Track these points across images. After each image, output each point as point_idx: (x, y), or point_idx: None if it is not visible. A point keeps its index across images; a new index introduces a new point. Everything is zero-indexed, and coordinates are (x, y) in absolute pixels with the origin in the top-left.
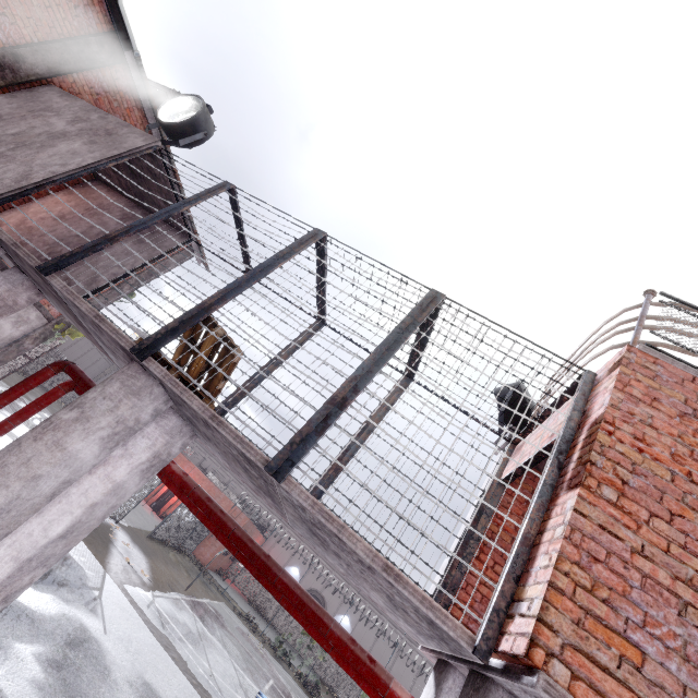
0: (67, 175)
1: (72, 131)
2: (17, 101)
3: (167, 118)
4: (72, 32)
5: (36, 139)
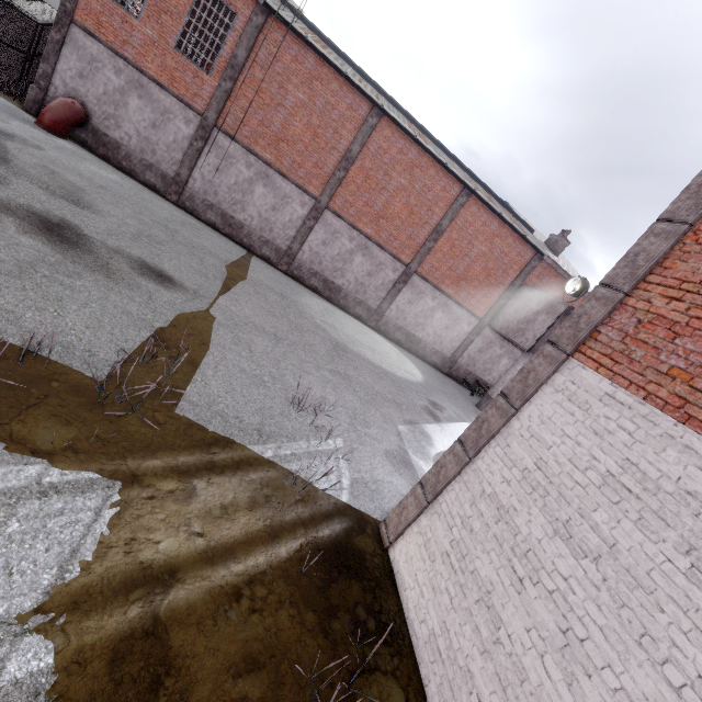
0: (545, 331)
1: (539, 310)
2: (517, 300)
3: (568, 287)
4: (525, 264)
5: (530, 318)
